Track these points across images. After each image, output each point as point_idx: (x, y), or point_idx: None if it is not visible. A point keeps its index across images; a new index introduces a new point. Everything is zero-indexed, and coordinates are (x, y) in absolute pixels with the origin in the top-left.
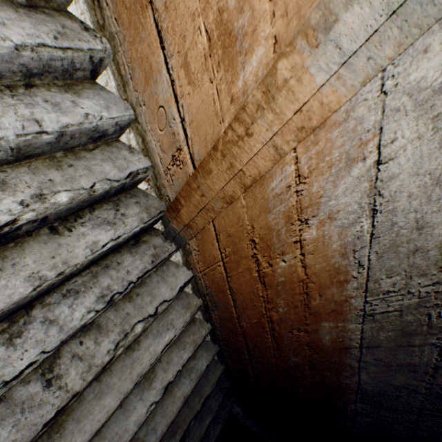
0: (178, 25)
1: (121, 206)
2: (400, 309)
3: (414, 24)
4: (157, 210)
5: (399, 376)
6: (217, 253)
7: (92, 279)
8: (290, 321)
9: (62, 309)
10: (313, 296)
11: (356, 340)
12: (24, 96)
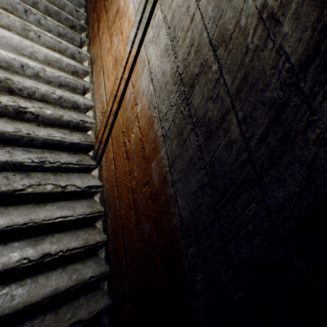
0: (107, 67)
1: (74, 133)
2: (173, 119)
3: (142, 28)
4: (91, 141)
5: (192, 178)
6: (112, 155)
7: (42, 152)
8: (140, 181)
9: (18, 152)
10: (145, 146)
11: (167, 163)
12: (56, 88)
